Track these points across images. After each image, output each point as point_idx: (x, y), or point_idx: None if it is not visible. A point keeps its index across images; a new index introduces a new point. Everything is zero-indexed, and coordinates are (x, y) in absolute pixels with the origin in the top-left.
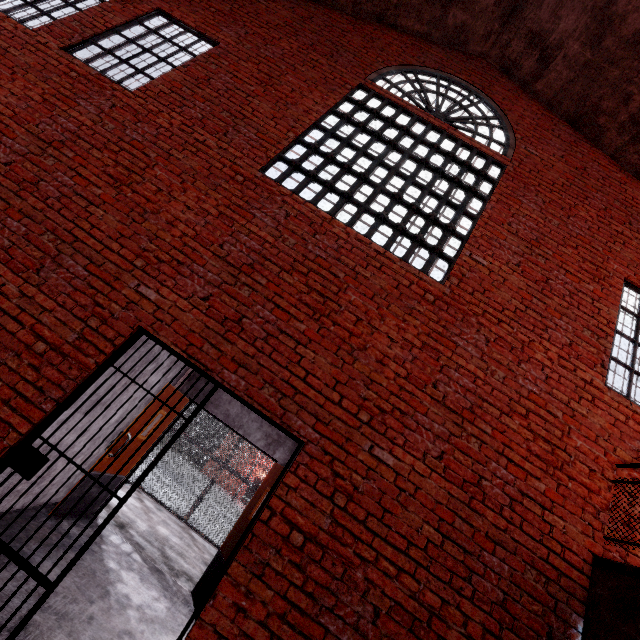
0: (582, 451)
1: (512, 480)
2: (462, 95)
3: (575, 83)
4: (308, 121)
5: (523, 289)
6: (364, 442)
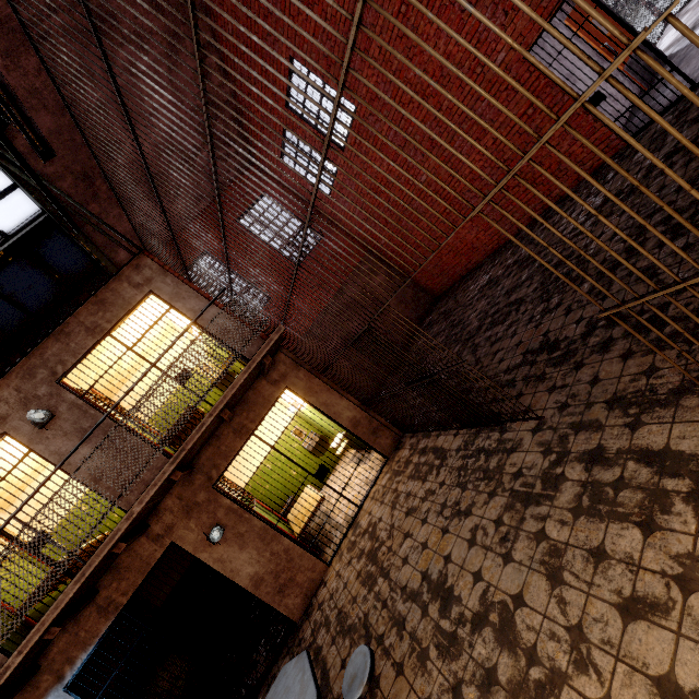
0: None
1: None
2: None
3: None
4: None
5: None
6: None
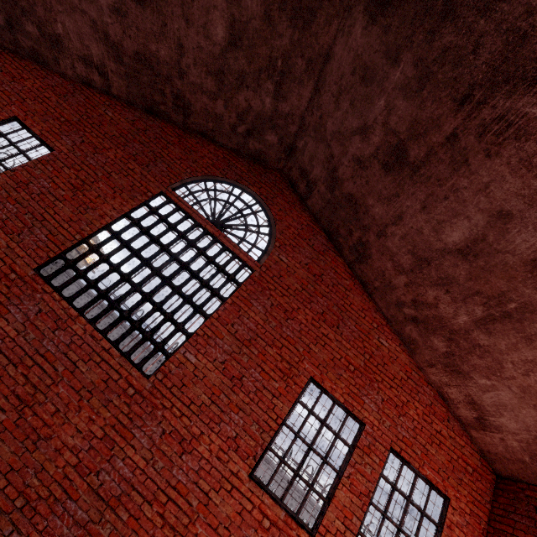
0: None
1: None
2: (246, 204)
3: (325, 210)
4: (99, 225)
5: (217, 385)
6: (9, 527)
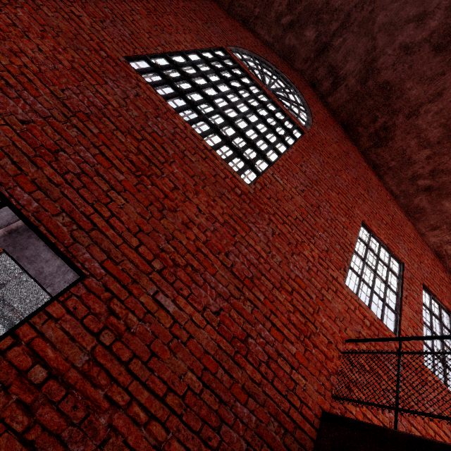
0: (325, 326)
1: (272, 341)
2: (286, 85)
3: (349, 103)
4: (176, 47)
5: (303, 207)
6: (150, 287)
